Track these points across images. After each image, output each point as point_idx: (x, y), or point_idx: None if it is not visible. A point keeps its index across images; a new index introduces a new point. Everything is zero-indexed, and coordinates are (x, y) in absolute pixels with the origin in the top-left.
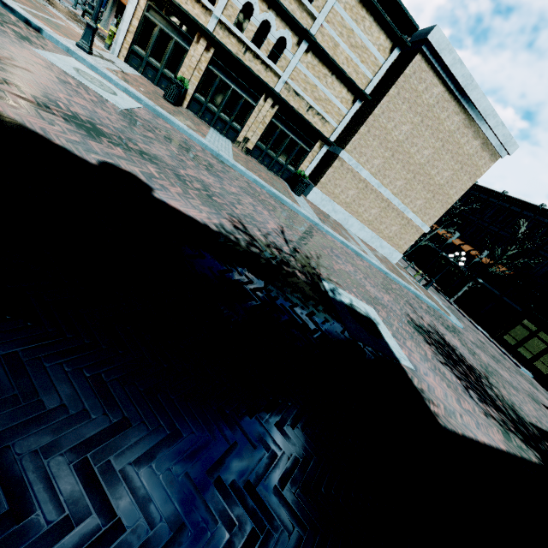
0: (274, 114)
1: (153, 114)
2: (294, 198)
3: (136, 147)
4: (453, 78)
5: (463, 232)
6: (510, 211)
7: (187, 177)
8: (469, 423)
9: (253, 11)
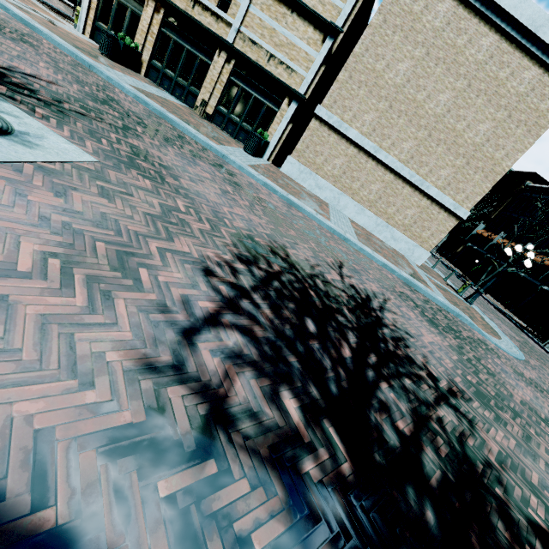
0: (232, 71)
1: (17, 21)
2: (228, 146)
3: None
4: None
5: None
6: None
7: None
8: None
9: None
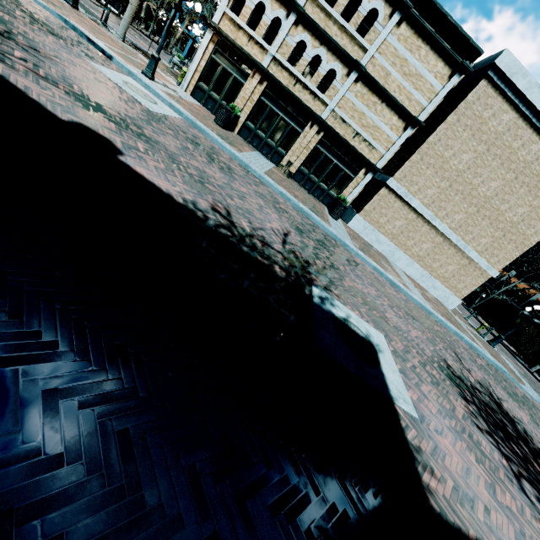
0: (319, 140)
1: (190, 125)
2: (327, 219)
3: (138, 130)
4: (528, 103)
5: None
6: None
7: (184, 164)
8: (502, 527)
9: (306, 48)
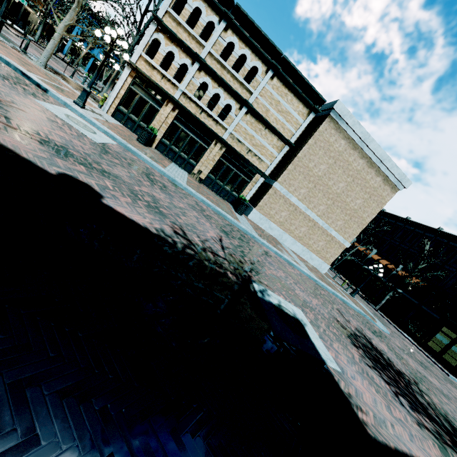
0: (222, 154)
1: (124, 149)
2: (236, 216)
3: (99, 167)
4: (355, 134)
5: (379, 249)
6: (415, 233)
7: (139, 192)
8: (402, 434)
9: (208, 87)
